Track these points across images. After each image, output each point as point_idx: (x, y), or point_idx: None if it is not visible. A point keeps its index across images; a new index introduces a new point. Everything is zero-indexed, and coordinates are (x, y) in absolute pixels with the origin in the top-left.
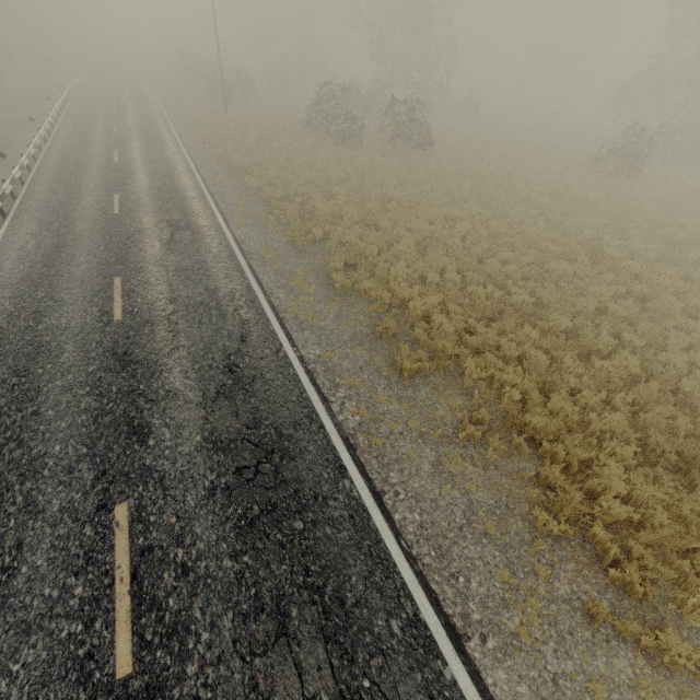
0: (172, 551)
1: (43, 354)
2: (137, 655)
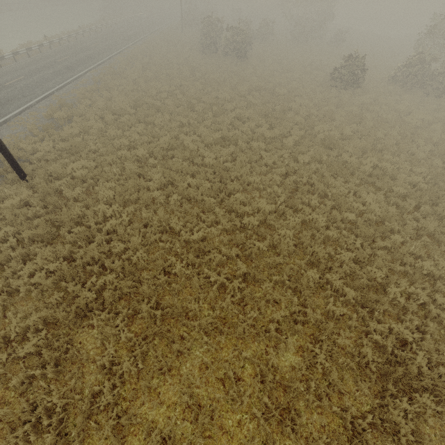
0: None
1: None
2: None
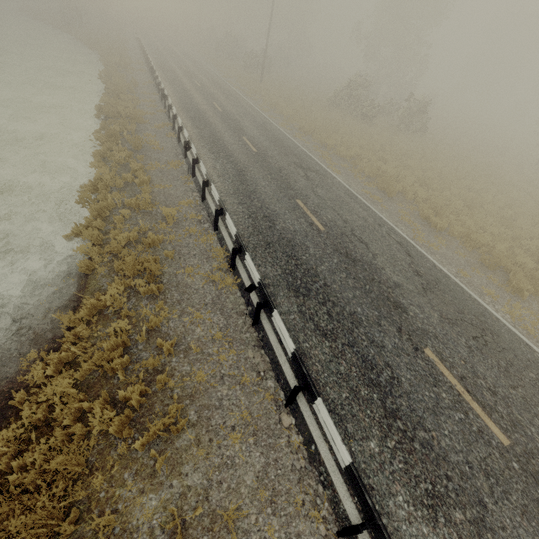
0: (477, 380)
1: (296, 247)
2: (506, 434)
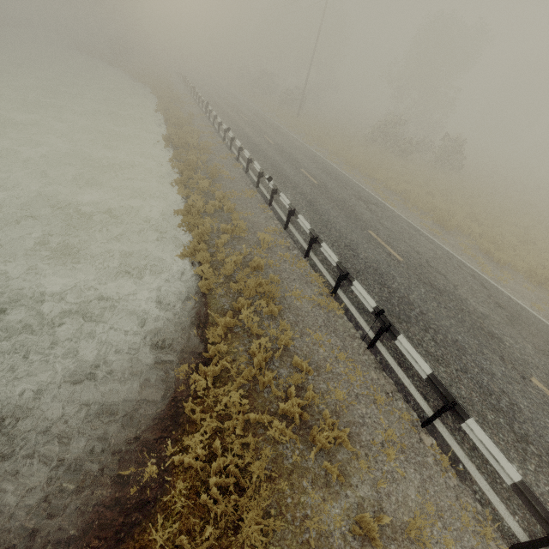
0: None
1: (384, 275)
2: None
